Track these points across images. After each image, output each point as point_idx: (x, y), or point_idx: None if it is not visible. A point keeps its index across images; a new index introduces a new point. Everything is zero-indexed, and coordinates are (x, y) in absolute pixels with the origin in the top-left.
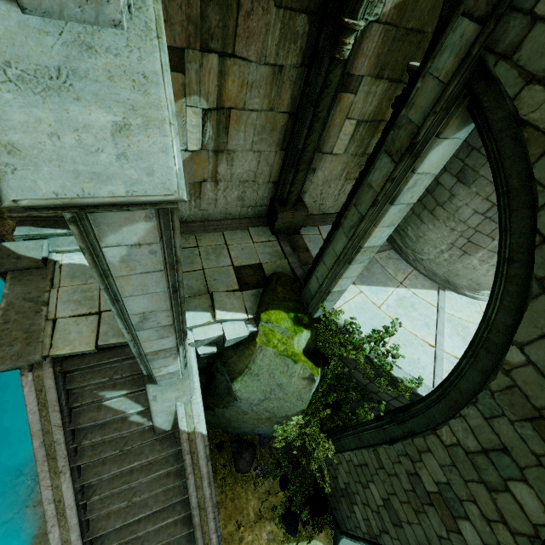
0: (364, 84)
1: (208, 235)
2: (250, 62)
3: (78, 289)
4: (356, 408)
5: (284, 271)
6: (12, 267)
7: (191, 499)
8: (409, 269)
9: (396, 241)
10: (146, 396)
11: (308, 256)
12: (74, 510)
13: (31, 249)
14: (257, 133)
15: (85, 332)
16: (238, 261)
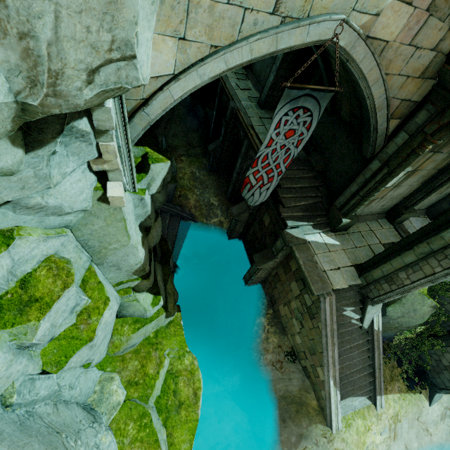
0: None
1: (360, 224)
2: (443, 153)
3: (324, 255)
4: (433, 325)
5: None
6: (296, 243)
7: (375, 364)
8: None
9: None
10: (365, 311)
11: None
12: (337, 362)
13: (298, 234)
14: (418, 178)
15: (340, 278)
16: (382, 241)
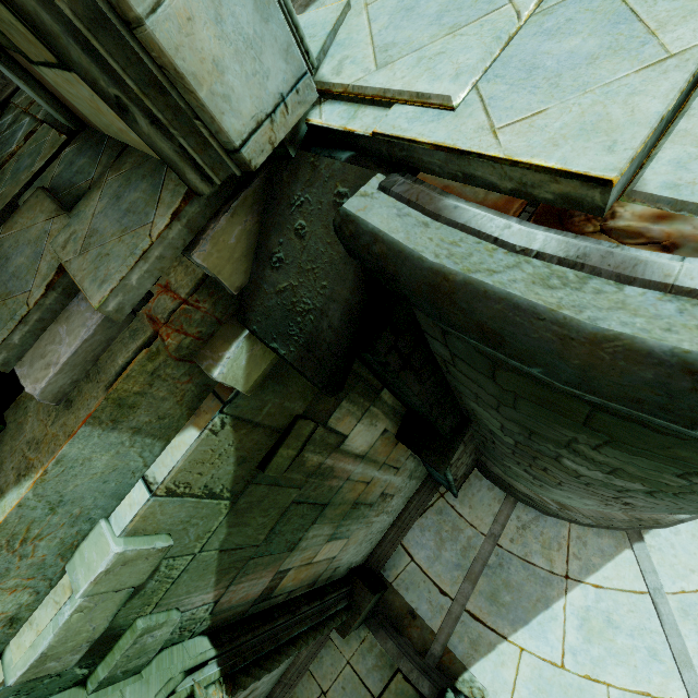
0: (289, 562)
1: (298, 690)
2: None
3: None
4: None
5: (408, 697)
6: None
7: None
8: (562, 530)
9: (513, 487)
10: None
11: (420, 628)
12: None
13: None
14: None
15: None
16: None
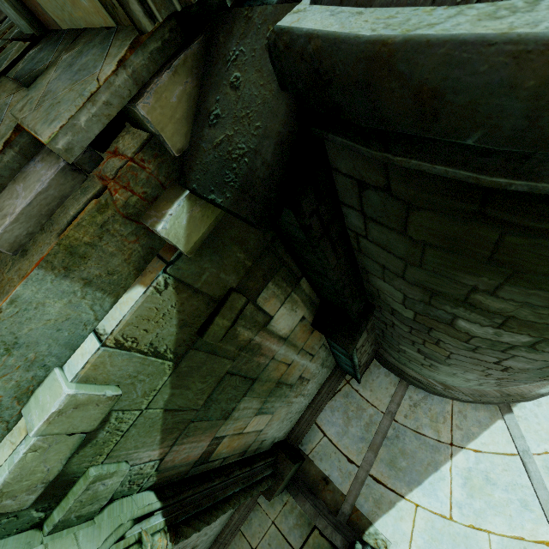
0: (223, 429)
1: (231, 548)
2: None
3: None
4: None
5: None
6: None
7: None
8: (446, 406)
9: (406, 373)
10: None
11: (332, 491)
12: None
13: None
14: None
15: None
16: None
